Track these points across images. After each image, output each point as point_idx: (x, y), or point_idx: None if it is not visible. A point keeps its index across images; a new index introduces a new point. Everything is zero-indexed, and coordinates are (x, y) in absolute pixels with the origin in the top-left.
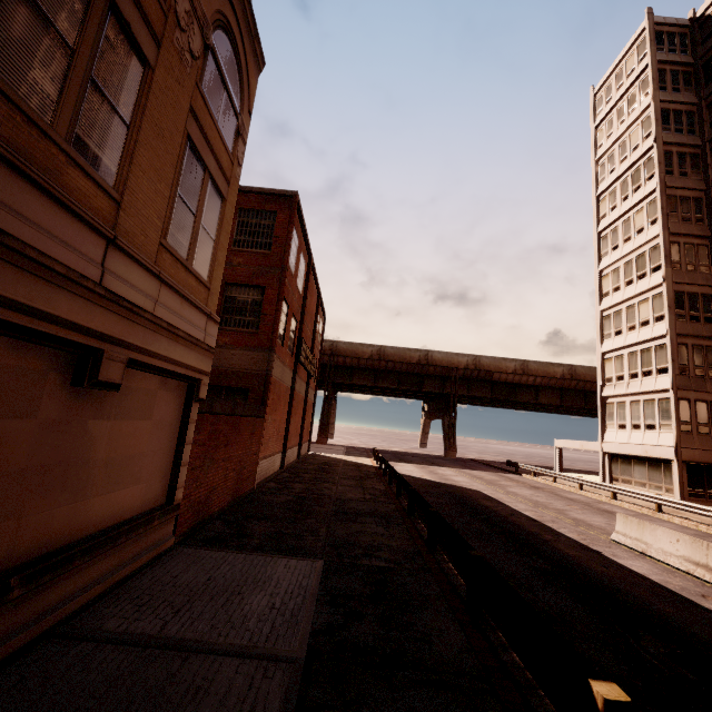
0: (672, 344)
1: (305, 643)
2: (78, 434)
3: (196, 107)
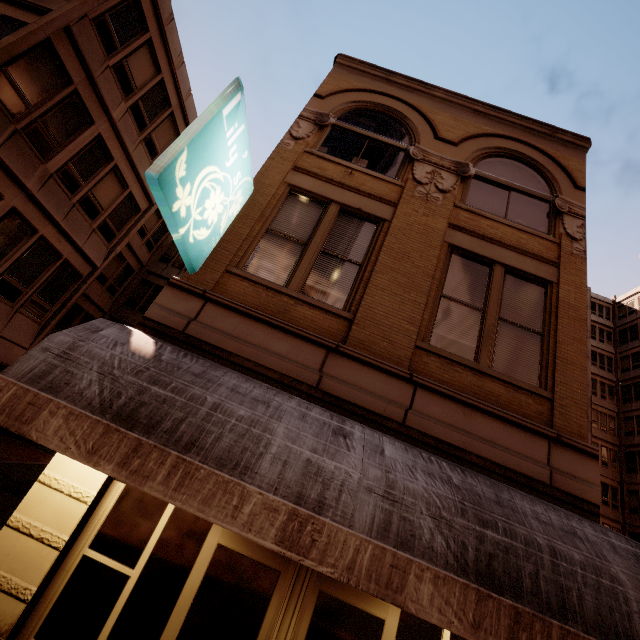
0: None
1: None
2: None
3: None
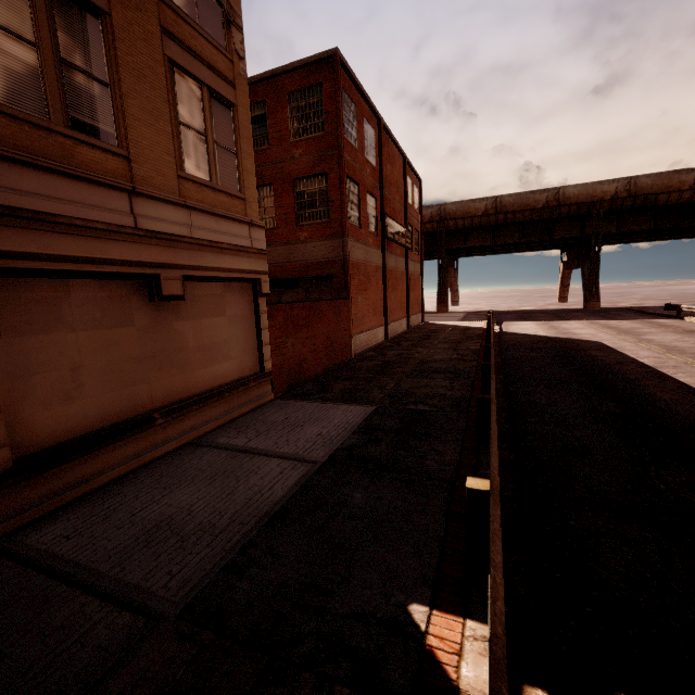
0: None
1: (329, 454)
2: (168, 332)
3: (167, 24)
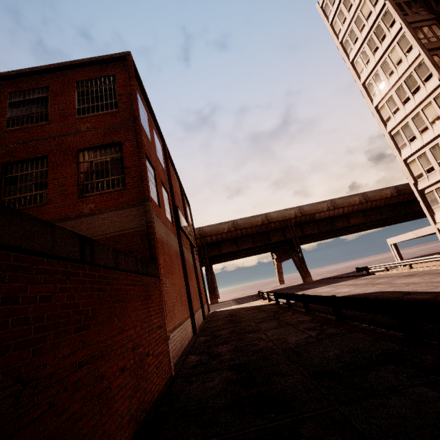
0: None
1: None
2: None
3: None
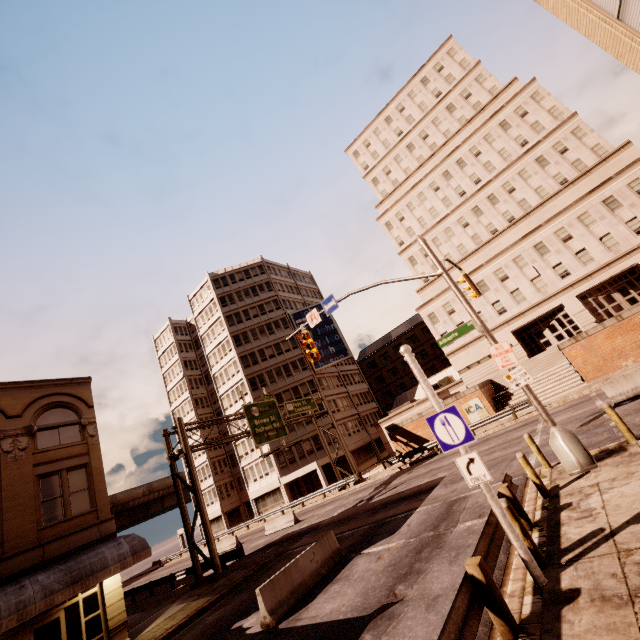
0: (210, 463)
1: None
2: None
3: None
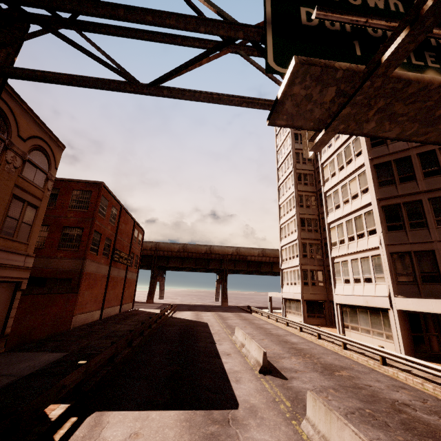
0: (299, 243)
1: (30, 372)
2: None
3: (18, 183)
